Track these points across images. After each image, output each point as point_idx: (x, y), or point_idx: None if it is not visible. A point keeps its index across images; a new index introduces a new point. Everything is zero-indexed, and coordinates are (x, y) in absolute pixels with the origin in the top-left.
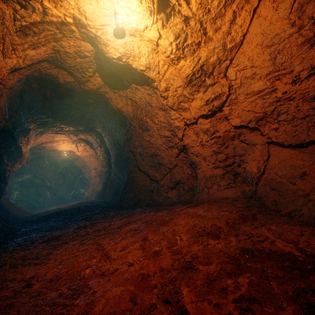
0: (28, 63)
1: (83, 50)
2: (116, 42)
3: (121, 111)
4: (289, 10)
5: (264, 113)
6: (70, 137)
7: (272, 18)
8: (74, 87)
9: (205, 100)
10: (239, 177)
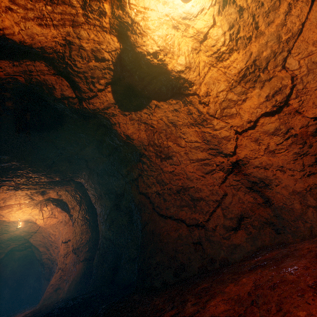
0: (25, 39)
1: (103, 50)
2: (156, 31)
3: (130, 139)
4: None
5: None
6: (32, 197)
7: None
8: (72, 106)
9: (265, 95)
10: None
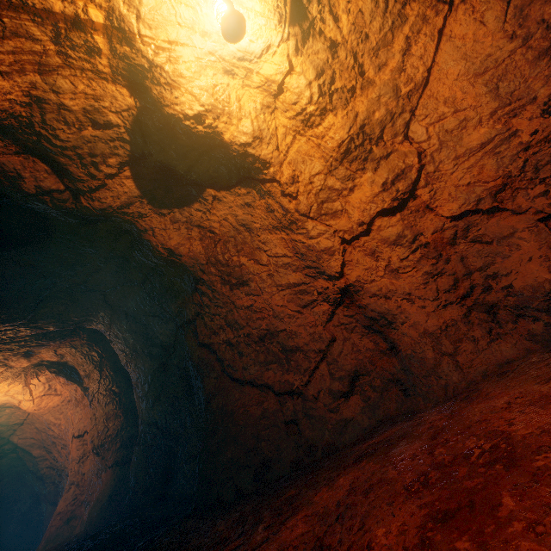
0: None
1: (105, 110)
2: (196, 80)
3: (176, 254)
4: (502, 19)
5: (503, 177)
6: (8, 363)
7: (476, 34)
8: (61, 206)
9: (381, 183)
10: (500, 311)
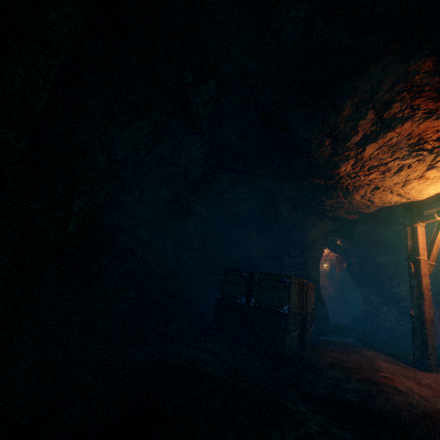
0: None
1: None
2: None
3: None
4: None
5: None
6: (333, 256)
7: None
8: None
9: None
10: None
